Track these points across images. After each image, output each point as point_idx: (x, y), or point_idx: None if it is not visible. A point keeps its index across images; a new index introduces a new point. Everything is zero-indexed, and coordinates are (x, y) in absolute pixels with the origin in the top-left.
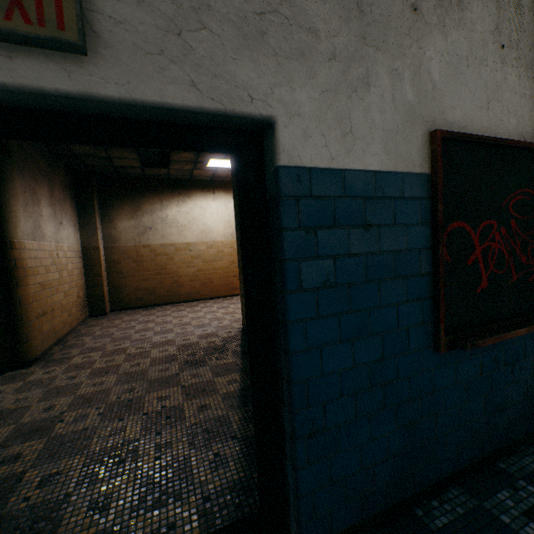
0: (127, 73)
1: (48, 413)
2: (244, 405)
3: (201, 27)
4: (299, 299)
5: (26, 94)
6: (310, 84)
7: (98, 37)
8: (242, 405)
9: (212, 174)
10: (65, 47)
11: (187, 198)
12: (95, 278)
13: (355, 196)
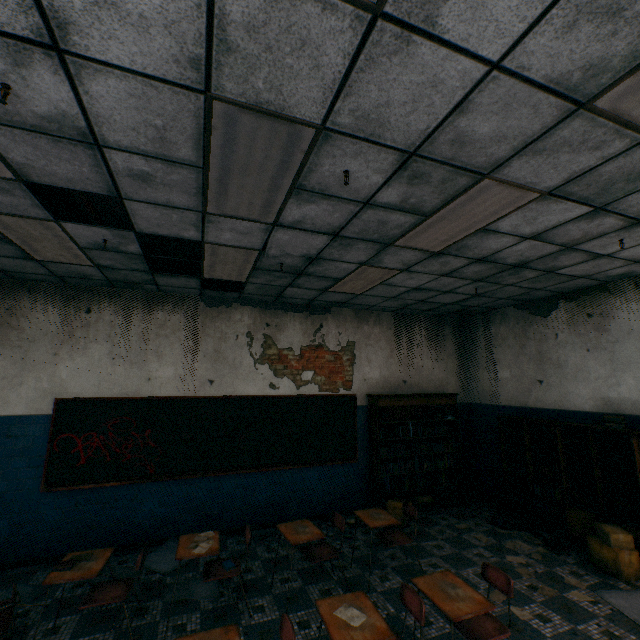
0: None
1: None
2: None
3: None
4: None
5: None
6: None
7: None
8: None
9: None
10: None
11: None
12: None
13: (5, 425)
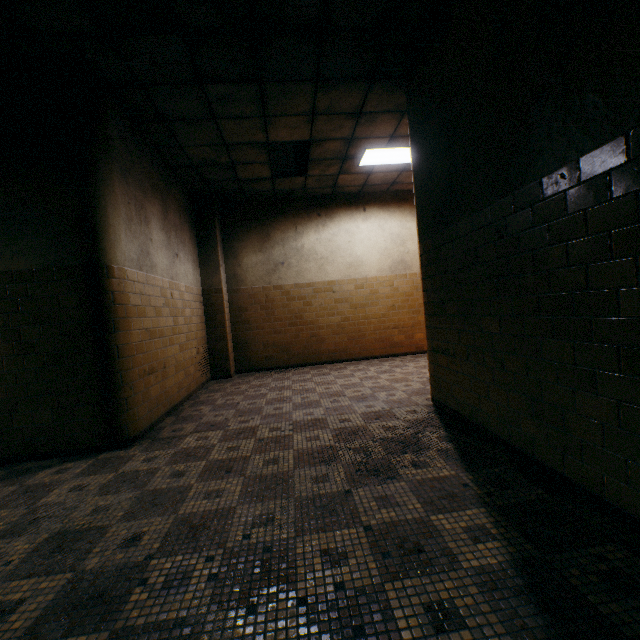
0: None
1: (128, 552)
2: (563, 633)
3: None
4: None
5: None
6: None
7: None
8: (556, 635)
9: (363, 181)
10: None
11: (328, 220)
12: (217, 329)
13: None
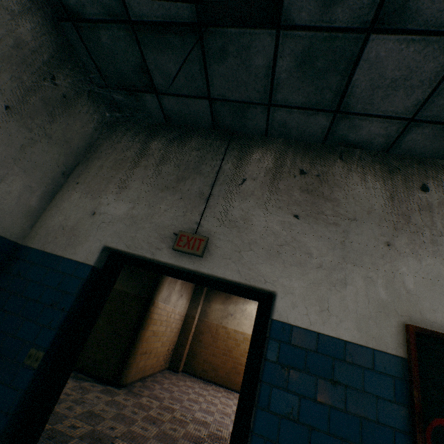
0: (213, 265)
1: (110, 431)
2: None
3: (250, 249)
4: (265, 416)
5: (179, 267)
6: (302, 278)
7: (208, 252)
8: None
9: None
10: (196, 255)
11: None
12: (183, 339)
13: (325, 354)
